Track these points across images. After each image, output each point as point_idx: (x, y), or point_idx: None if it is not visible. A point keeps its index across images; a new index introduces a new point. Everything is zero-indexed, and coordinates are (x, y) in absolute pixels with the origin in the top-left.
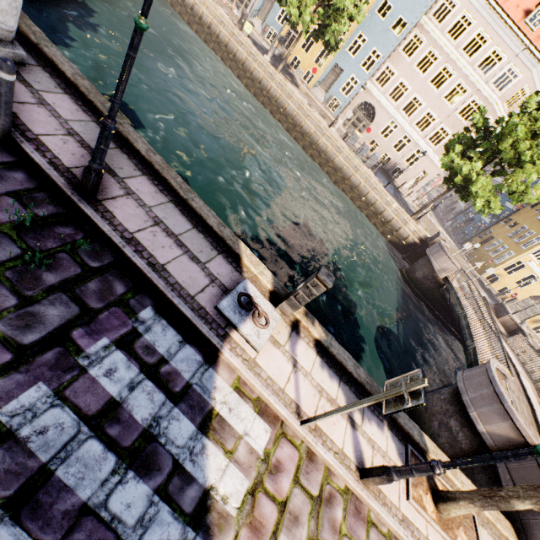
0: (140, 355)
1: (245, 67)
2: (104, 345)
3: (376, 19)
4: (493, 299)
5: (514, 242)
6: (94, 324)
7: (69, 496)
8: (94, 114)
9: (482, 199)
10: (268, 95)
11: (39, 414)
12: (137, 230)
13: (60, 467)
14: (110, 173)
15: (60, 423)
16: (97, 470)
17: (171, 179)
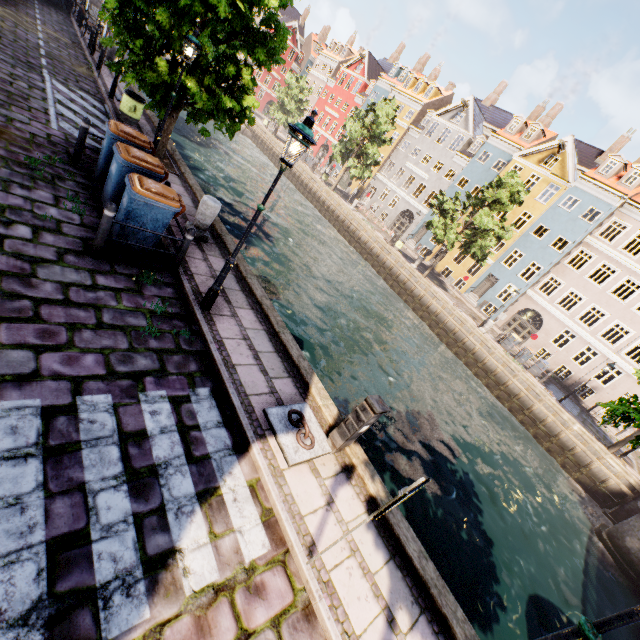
0: (182, 414)
1: (392, 272)
2: (161, 394)
3: (532, 239)
4: None
5: None
6: (163, 380)
7: (79, 470)
8: (236, 271)
9: None
10: (412, 294)
11: (97, 411)
12: (227, 337)
13: (87, 448)
14: (228, 302)
15: (104, 424)
16: (106, 467)
17: (272, 316)
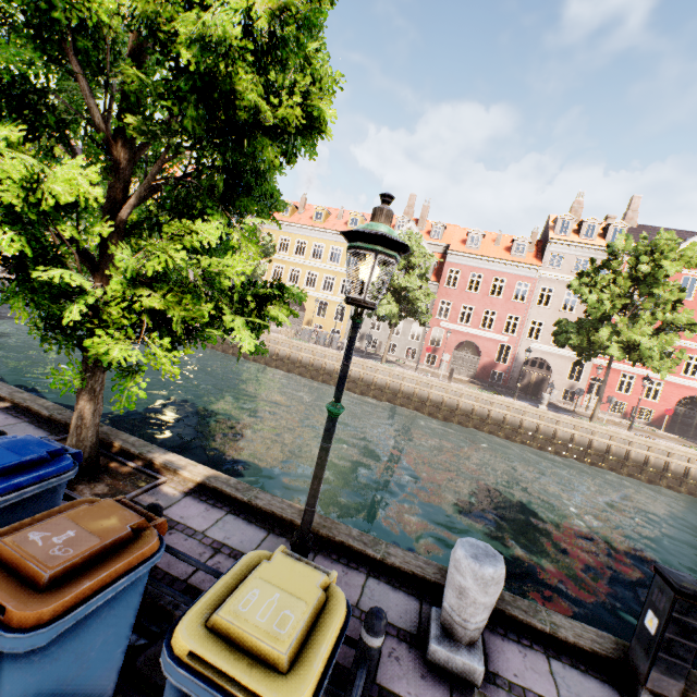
0: None
1: None
2: None
3: None
4: None
5: None
6: None
7: None
8: None
9: None
10: None
11: None
12: None
13: None
14: None
15: None
16: None
17: None
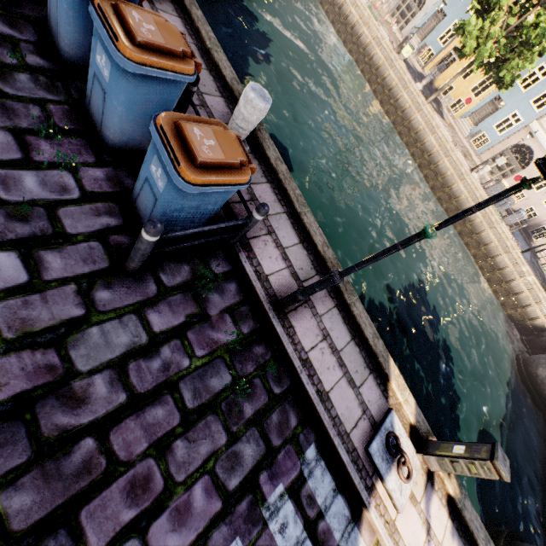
0: (304, 507)
1: (391, 93)
2: (280, 493)
3: None
4: None
5: None
6: (274, 466)
7: None
8: (286, 202)
9: None
10: (408, 126)
11: None
12: (310, 348)
13: None
14: (294, 276)
15: None
16: None
17: None
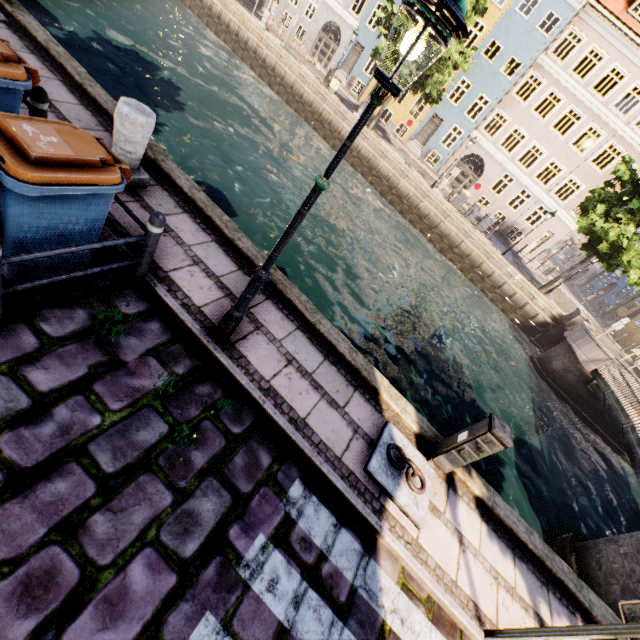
0: (298, 553)
1: (331, 127)
2: (261, 545)
3: (482, 62)
4: None
5: None
6: (248, 515)
7: None
8: (213, 231)
9: (637, 270)
10: (359, 156)
11: None
12: (272, 376)
13: None
14: None
15: None
16: None
17: (295, 299)
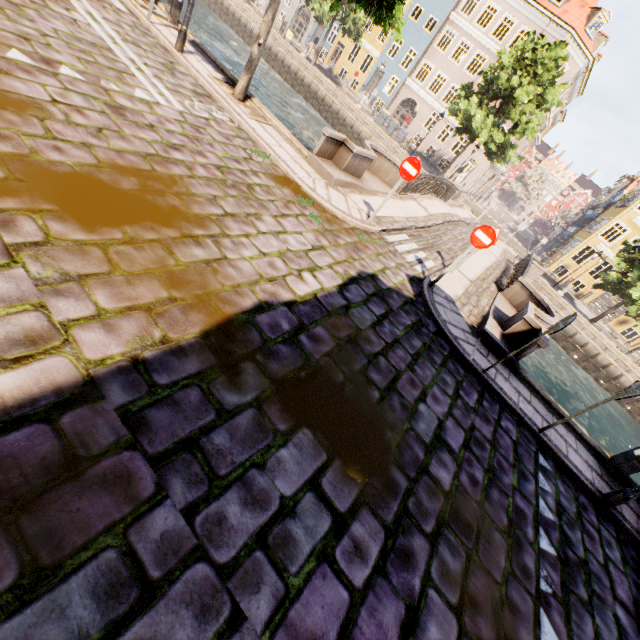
0: None
1: (284, 65)
2: None
3: (410, 23)
4: (552, 283)
5: (587, 233)
6: None
7: None
8: None
9: (483, 133)
10: (302, 84)
11: None
12: None
13: None
14: None
15: None
16: None
17: None
